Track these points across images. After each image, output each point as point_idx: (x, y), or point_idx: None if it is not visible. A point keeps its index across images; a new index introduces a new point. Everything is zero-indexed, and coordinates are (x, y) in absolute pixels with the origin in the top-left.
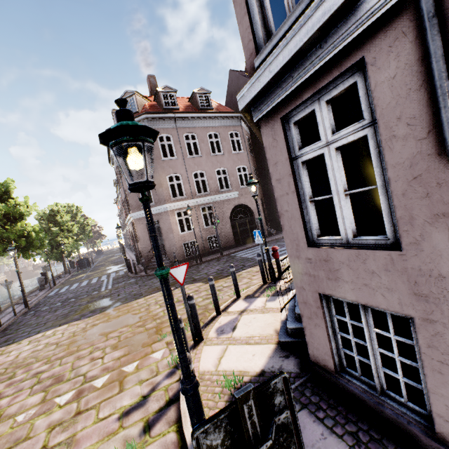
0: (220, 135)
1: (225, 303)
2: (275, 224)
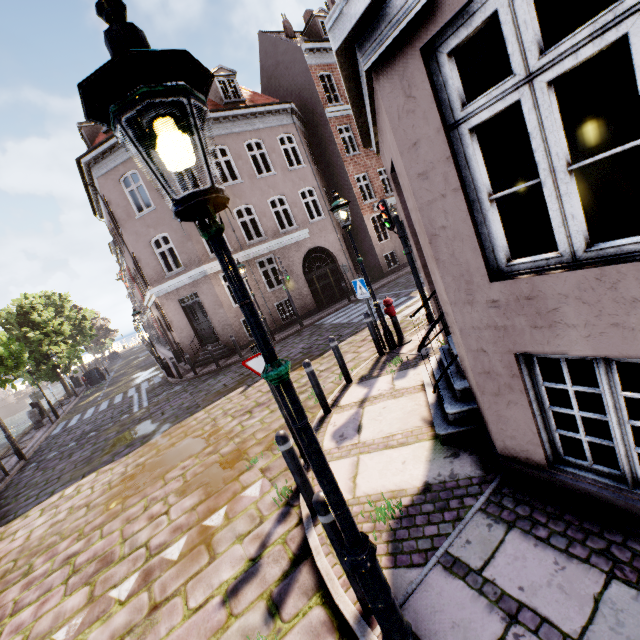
0: (265, 143)
1: (332, 394)
2: (368, 269)
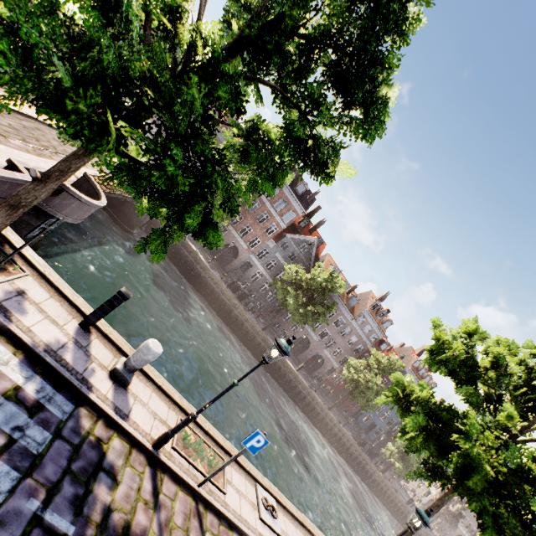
0: None
1: None
2: None
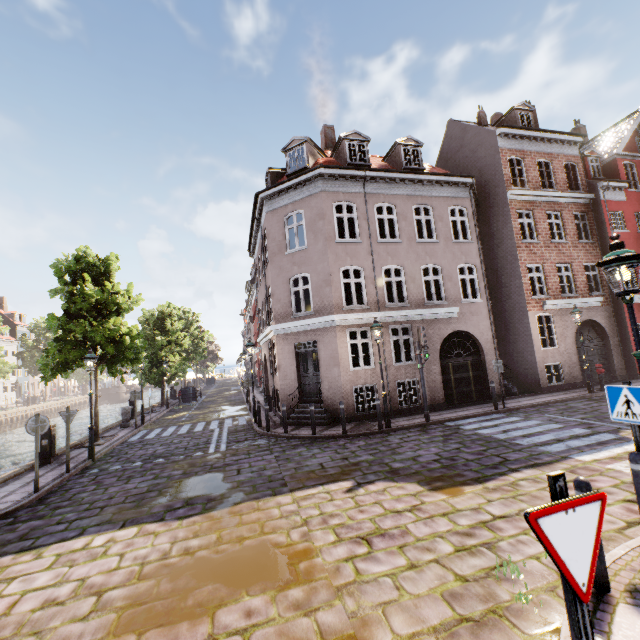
0: (434, 210)
1: None
2: (516, 376)
